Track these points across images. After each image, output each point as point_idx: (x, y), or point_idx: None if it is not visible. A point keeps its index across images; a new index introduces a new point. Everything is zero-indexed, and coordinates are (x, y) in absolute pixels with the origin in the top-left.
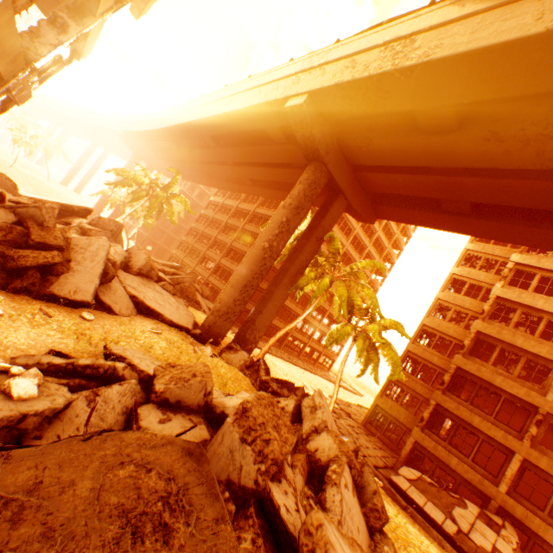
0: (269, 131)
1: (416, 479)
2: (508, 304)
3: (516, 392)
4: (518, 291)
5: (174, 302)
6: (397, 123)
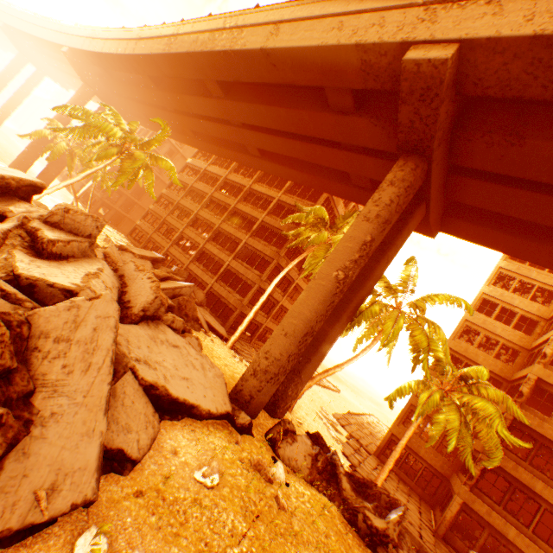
0: (329, 92)
1: None
2: None
3: None
4: None
5: (195, 359)
6: None
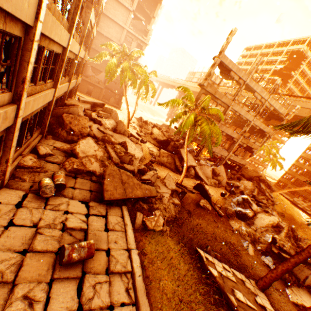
0: None
1: (285, 193)
2: None
3: None
4: None
5: None
6: None
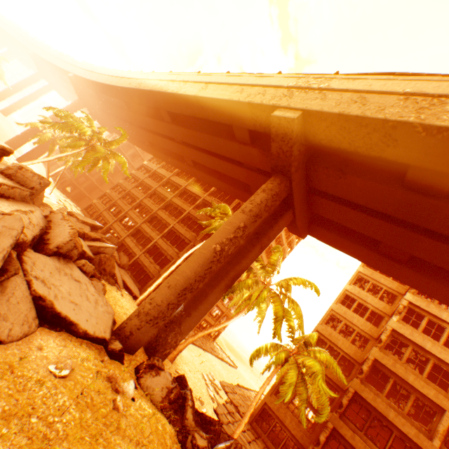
0: (235, 128)
1: None
2: (401, 338)
3: (407, 431)
4: (410, 328)
5: (92, 294)
6: (375, 167)
